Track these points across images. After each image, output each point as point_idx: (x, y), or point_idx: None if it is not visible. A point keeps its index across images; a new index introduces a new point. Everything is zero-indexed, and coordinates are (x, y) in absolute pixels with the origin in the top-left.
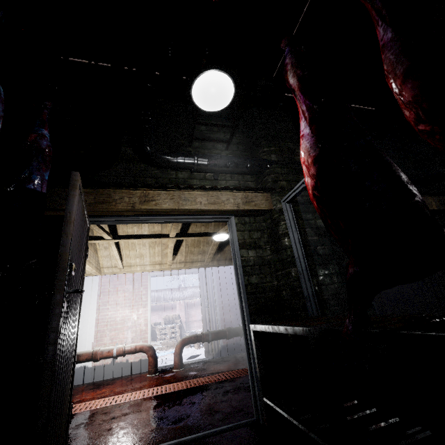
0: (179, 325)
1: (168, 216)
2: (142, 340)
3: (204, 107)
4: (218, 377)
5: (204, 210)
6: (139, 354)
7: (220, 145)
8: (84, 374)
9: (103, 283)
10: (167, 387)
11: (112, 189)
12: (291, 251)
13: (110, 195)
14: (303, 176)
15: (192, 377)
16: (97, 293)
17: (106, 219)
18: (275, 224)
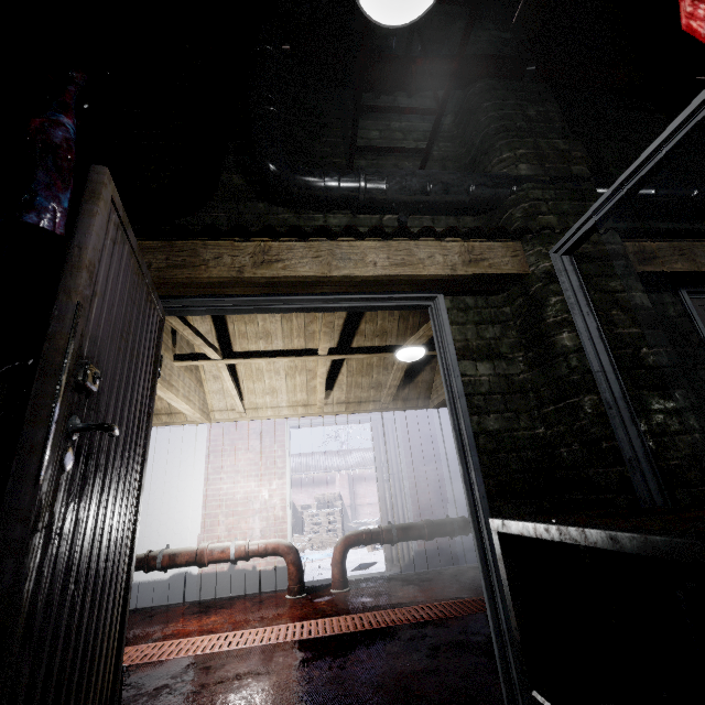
0: (339, 511)
1: (310, 296)
2: (278, 534)
3: (380, 6)
4: (414, 613)
5: (381, 278)
6: (273, 557)
7: (409, 164)
8: (186, 585)
9: (215, 436)
10: (320, 625)
11: (201, 240)
12: (580, 358)
13: (197, 252)
14: (593, 203)
15: (365, 607)
16: (205, 452)
17: (194, 303)
18: (536, 304)
